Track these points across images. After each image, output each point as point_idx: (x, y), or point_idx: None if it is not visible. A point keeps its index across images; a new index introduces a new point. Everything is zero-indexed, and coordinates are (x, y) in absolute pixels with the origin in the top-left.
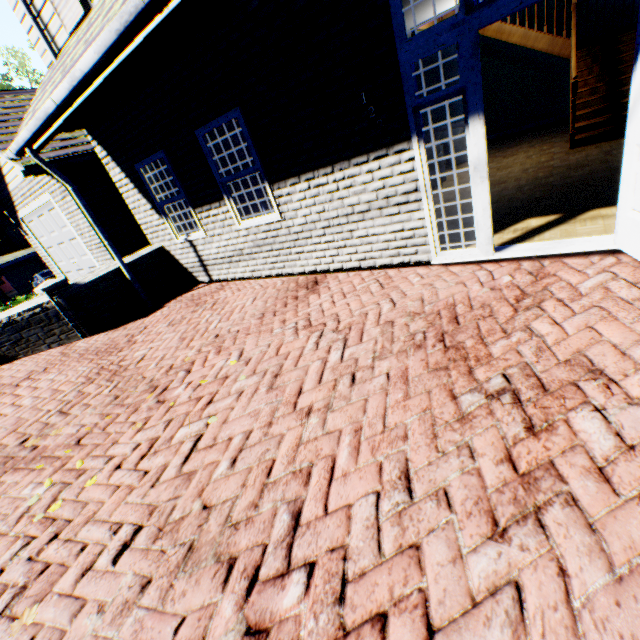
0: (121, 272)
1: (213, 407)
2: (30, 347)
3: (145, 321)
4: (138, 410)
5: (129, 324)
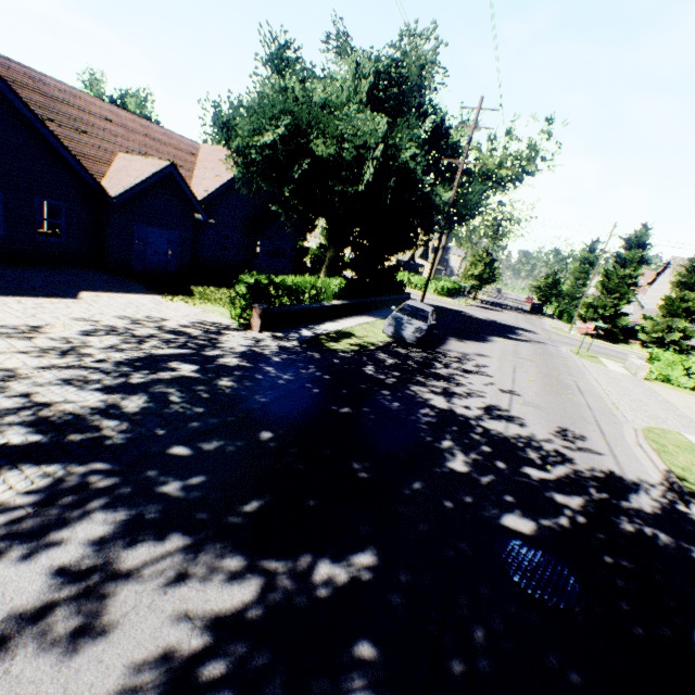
0: None
1: None
2: None
3: None
4: None
5: None
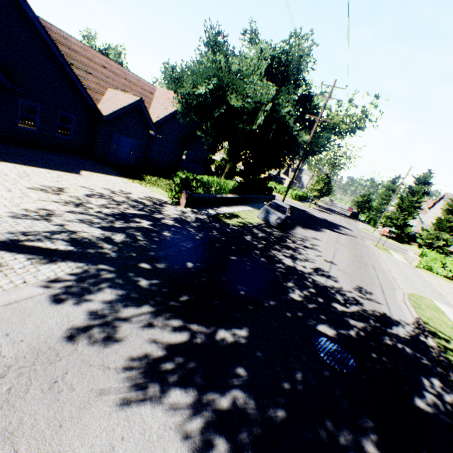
0: None
1: None
2: None
3: None
4: None
5: None
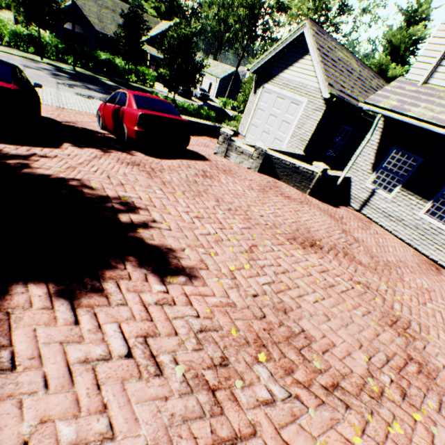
0: (335, 178)
1: (435, 303)
2: (288, 180)
3: (337, 210)
4: (391, 274)
5: (327, 204)
